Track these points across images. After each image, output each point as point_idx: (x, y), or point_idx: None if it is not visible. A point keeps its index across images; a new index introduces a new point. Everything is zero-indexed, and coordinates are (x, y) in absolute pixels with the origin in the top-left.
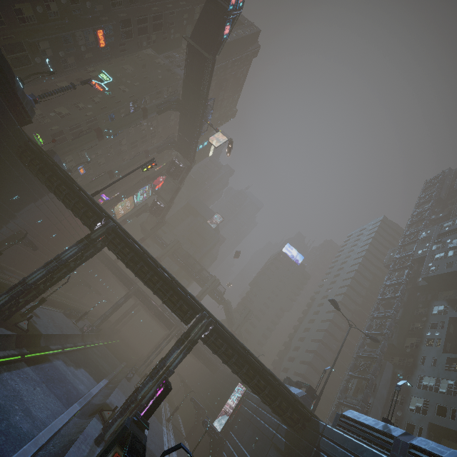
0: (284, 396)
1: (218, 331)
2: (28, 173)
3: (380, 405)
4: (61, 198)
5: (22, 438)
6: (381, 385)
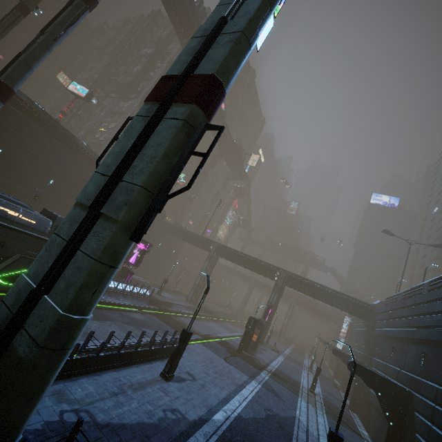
0: (348, 301)
1: (291, 277)
2: (173, 238)
3: None
4: (191, 243)
5: None
6: None
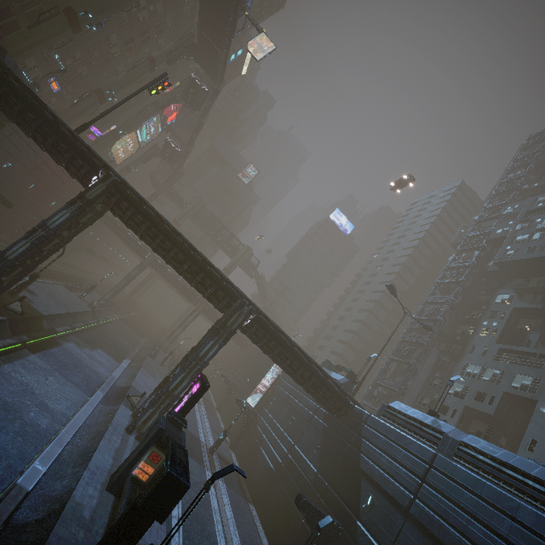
0: (329, 387)
1: (260, 322)
2: None
3: (418, 388)
4: (29, 133)
5: (42, 435)
6: (423, 370)
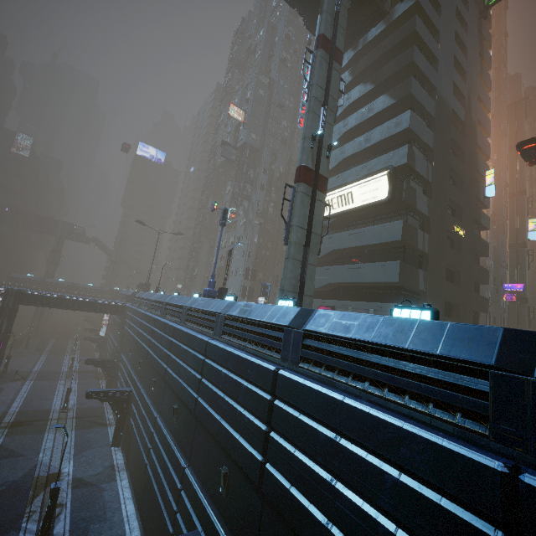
0: (101, 304)
1: (26, 295)
2: None
3: (203, 269)
4: None
5: None
6: (202, 257)
